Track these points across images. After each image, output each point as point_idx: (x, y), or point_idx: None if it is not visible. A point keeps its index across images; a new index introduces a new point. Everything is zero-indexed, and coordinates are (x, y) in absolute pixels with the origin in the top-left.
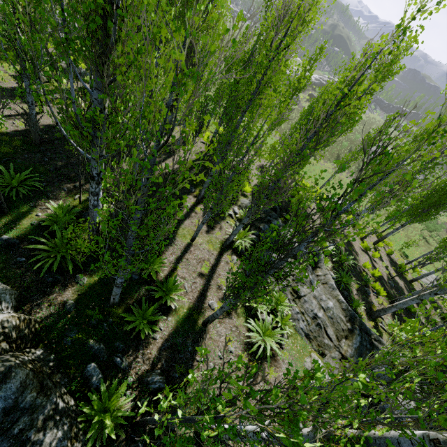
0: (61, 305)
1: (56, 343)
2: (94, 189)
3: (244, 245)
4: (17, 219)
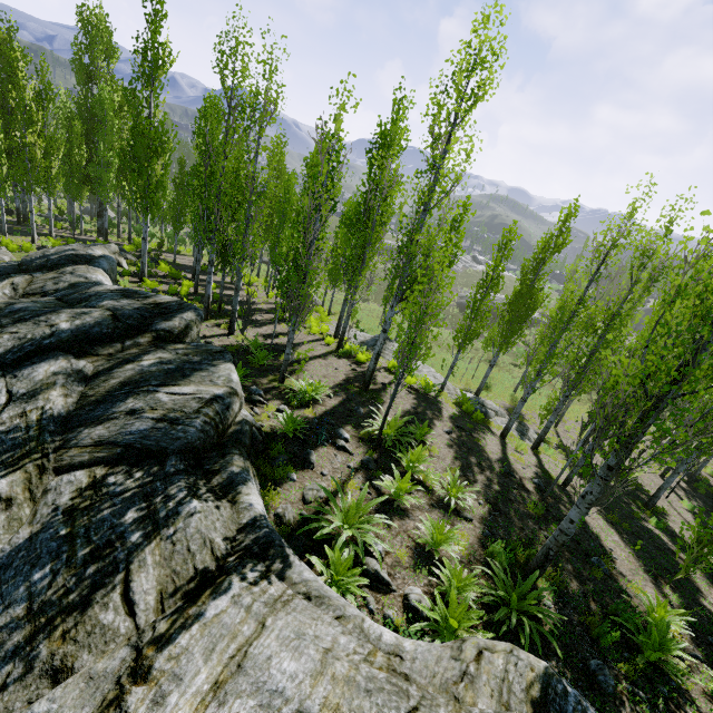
0: None
1: None
2: None
3: None
4: None
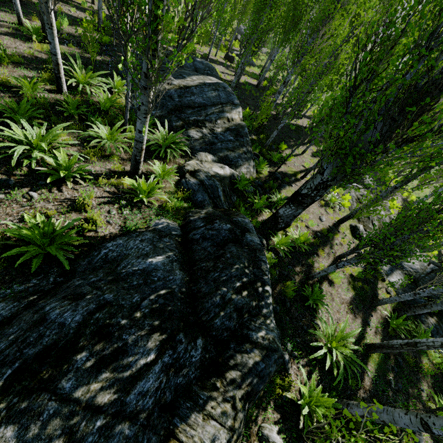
0: None
1: None
2: (281, 90)
3: None
4: None
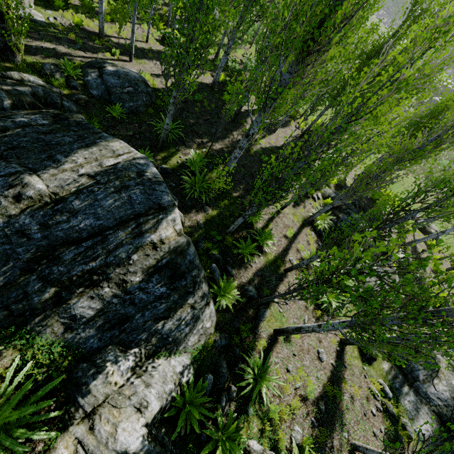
0: (195, 222)
1: (194, 244)
2: (243, 145)
3: (322, 227)
4: (169, 156)
